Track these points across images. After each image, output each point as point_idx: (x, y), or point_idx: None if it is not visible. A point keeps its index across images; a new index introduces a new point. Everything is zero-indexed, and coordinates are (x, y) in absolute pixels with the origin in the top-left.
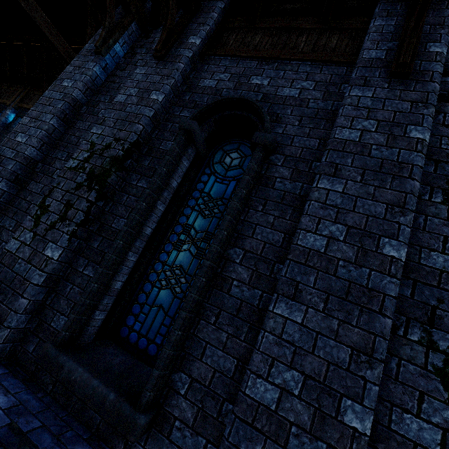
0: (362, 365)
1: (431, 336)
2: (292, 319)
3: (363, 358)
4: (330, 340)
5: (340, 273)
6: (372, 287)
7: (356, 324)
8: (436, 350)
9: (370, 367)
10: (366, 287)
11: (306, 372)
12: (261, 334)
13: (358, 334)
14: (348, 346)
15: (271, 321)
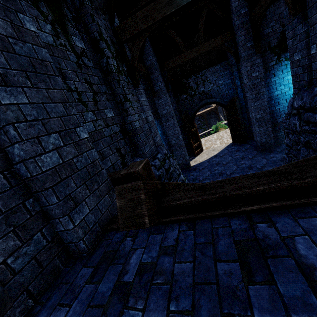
0: (70, 109)
1: (68, 85)
2: (22, 102)
3: (68, 105)
4: (51, 104)
5: (18, 50)
6: (41, 58)
7: (53, 87)
8: (73, 91)
9: (72, 108)
10: (39, 59)
11: (57, 131)
12: (11, 129)
13: (58, 93)
14: (59, 102)
15: (10, 113)
